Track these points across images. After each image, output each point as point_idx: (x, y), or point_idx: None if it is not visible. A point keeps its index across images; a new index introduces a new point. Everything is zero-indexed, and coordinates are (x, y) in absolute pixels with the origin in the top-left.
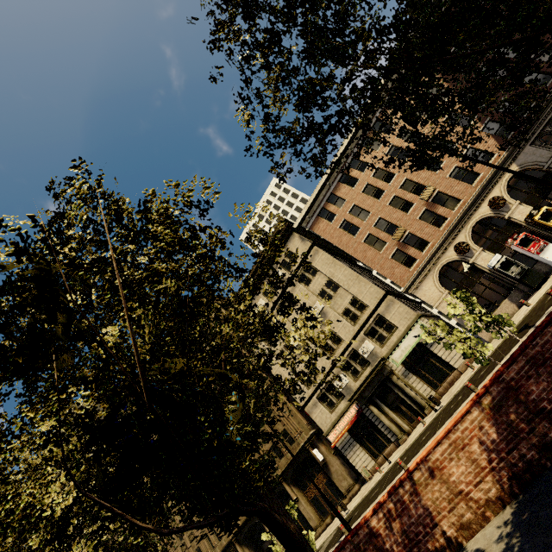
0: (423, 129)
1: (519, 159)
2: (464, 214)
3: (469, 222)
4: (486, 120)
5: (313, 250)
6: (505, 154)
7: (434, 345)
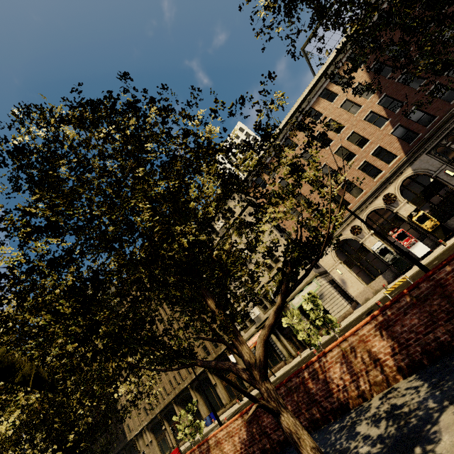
0: (346, 123)
1: (415, 164)
2: (363, 203)
3: (366, 210)
4: (397, 124)
5: (247, 209)
6: (405, 159)
7: (322, 299)
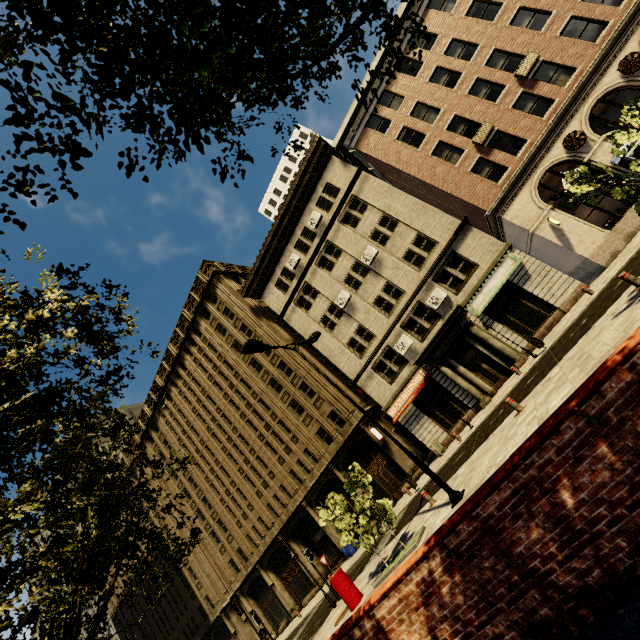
0: None
1: None
2: (581, 89)
3: (587, 102)
4: None
5: (361, 177)
6: None
7: (528, 282)
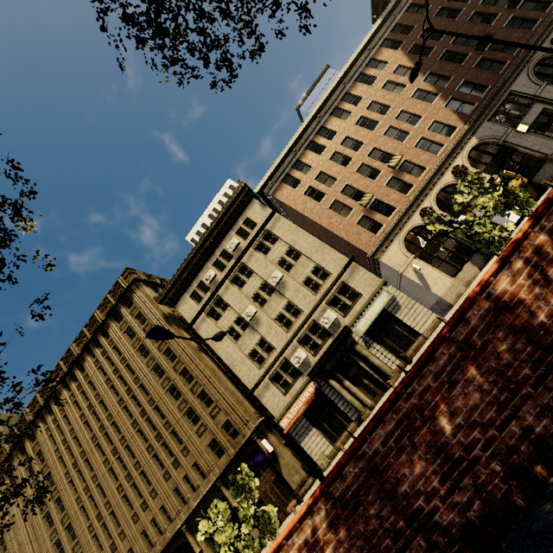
0: (392, 103)
1: (478, 133)
2: (429, 181)
3: (434, 189)
4: (449, 97)
5: (274, 217)
6: (467, 127)
7: (399, 311)
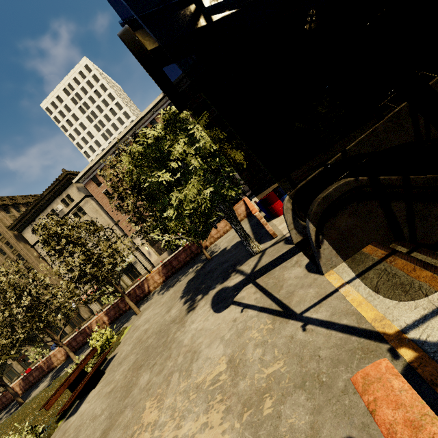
0: None
1: None
2: None
3: None
4: None
5: (85, 200)
6: None
7: (136, 264)
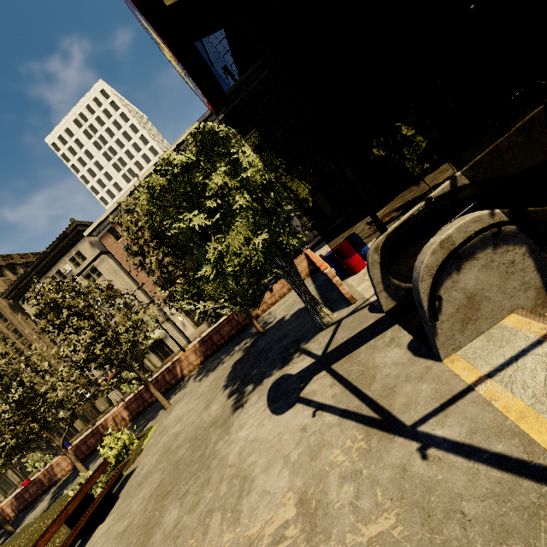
0: None
1: None
2: None
3: None
4: None
5: (100, 258)
6: None
7: (167, 339)
